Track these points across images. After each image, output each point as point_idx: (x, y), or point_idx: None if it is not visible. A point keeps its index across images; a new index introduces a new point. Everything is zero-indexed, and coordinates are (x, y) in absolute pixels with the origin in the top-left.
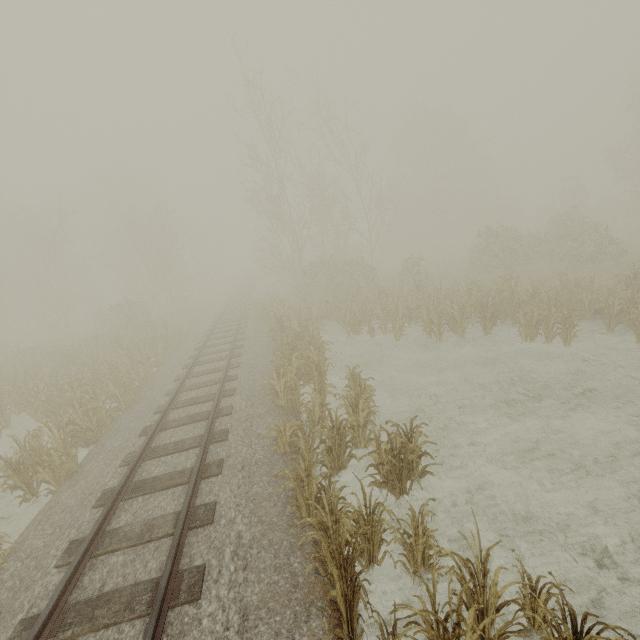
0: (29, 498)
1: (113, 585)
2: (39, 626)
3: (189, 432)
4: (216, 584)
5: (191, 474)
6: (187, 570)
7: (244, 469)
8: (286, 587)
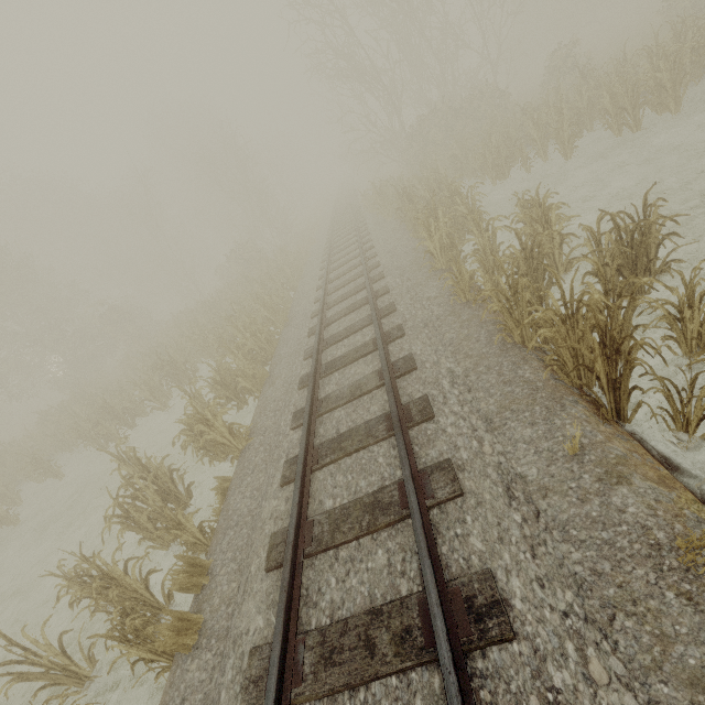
0: (242, 407)
1: (346, 428)
2: (302, 458)
3: (354, 319)
4: (446, 405)
5: (374, 343)
6: (410, 402)
7: (427, 326)
8: (524, 392)
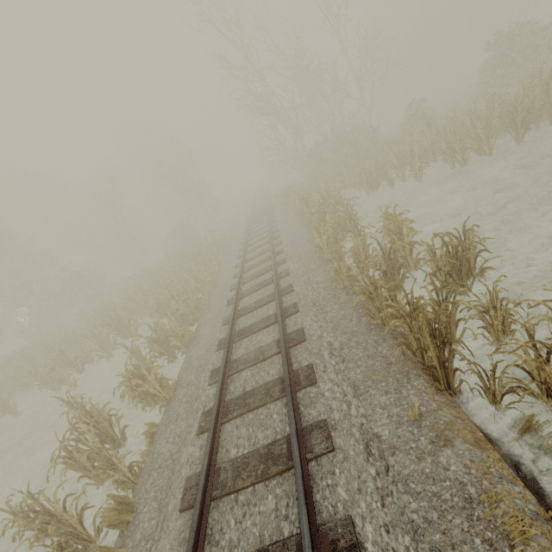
0: (172, 360)
1: (251, 387)
2: (215, 412)
3: (262, 294)
4: (325, 373)
5: (276, 317)
6: (299, 369)
7: (315, 305)
8: (382, 366)
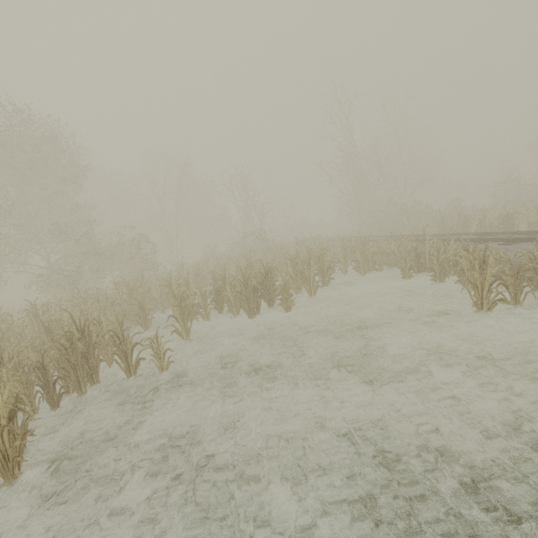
0: None
1: None
2: None
3: None
4: None
5: None
6: None
7: None
8: None
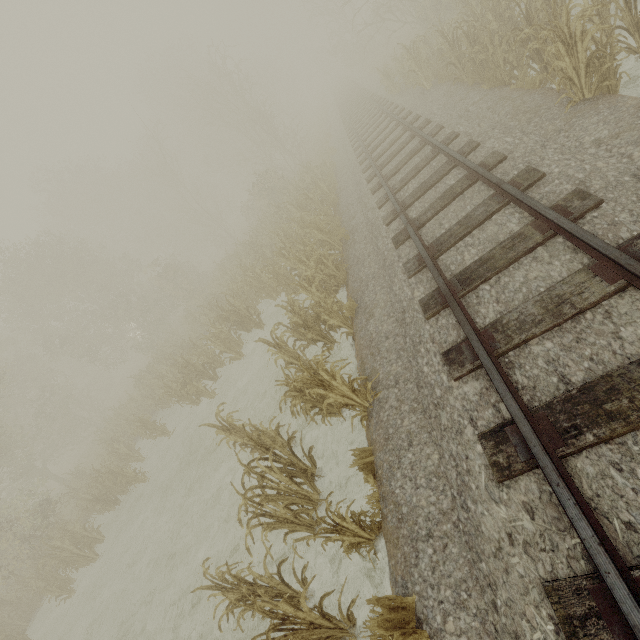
0: (331, 346)
1: (583, 374)
2: (536, 439)
3: (461, 208)
4: None
5: (540, 229)
6: None
7: None
8: None
